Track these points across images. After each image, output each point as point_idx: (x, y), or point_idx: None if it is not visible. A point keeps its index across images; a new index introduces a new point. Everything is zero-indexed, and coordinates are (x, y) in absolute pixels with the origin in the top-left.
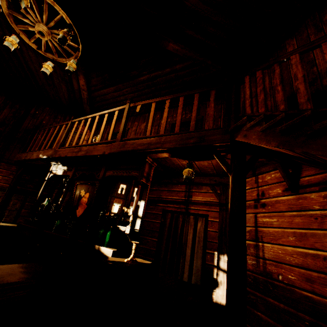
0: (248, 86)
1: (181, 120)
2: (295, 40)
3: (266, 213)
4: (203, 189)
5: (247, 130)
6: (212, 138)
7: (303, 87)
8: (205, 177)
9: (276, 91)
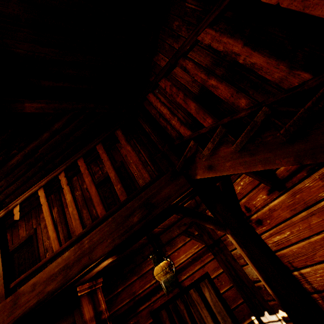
0: (159, 103)
1: (98, 193)
2: (161, 55)
3: (271, 229)
4: (178, 243)
5: (207, 158)
6: (163, 194)
7: (261, 57)
8: (172, 228)
9: (210, 88)
